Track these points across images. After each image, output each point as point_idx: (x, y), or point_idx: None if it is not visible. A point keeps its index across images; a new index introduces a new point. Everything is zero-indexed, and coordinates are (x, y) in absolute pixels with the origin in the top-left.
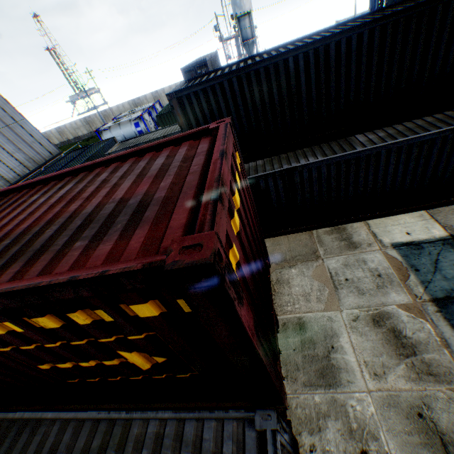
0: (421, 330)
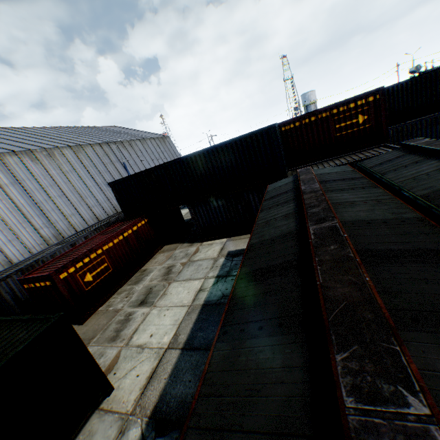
0: None
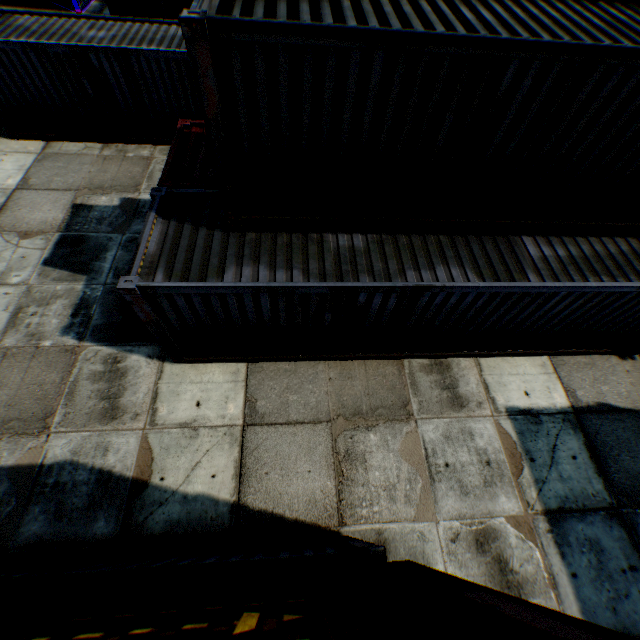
0: (529, 561)
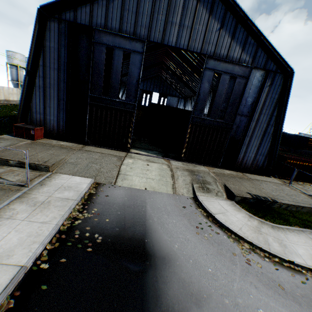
0: None
